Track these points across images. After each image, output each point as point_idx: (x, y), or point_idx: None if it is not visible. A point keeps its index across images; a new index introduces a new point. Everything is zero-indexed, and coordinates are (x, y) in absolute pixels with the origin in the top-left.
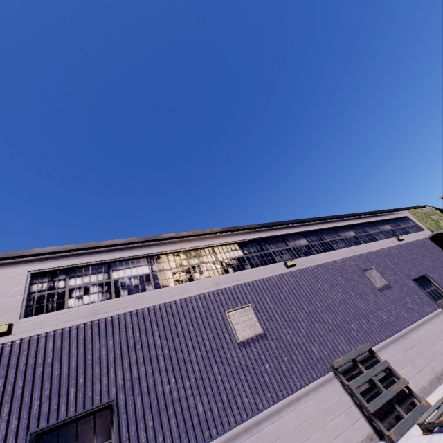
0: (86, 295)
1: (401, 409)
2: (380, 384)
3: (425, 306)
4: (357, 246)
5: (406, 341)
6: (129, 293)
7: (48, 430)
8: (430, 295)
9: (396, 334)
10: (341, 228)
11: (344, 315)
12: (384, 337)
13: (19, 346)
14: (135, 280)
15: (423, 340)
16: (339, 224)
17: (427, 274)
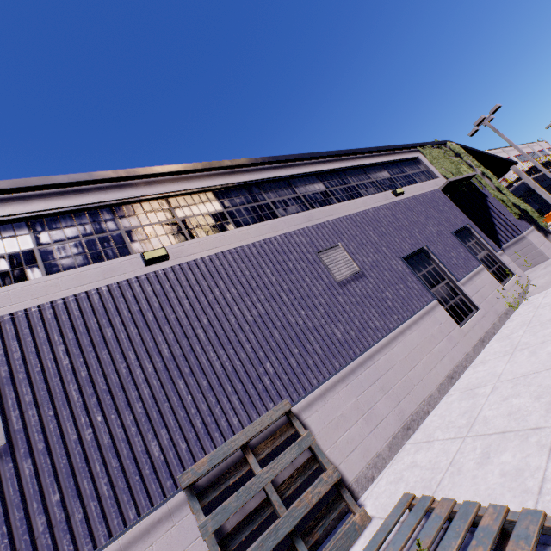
0: None
1: (307, 549)
2: (278, 499)
3: (413, 301)
4: (321, 209)
5: (367, 372)
6: None
7: None
8: (426, 280)
9: (353, 363)
10: (302, 178)
11: (255, 348)
12: (328, 374)
13: None
14: None
15: (397, 362)
16: (298, 171)
17: (427, 246)
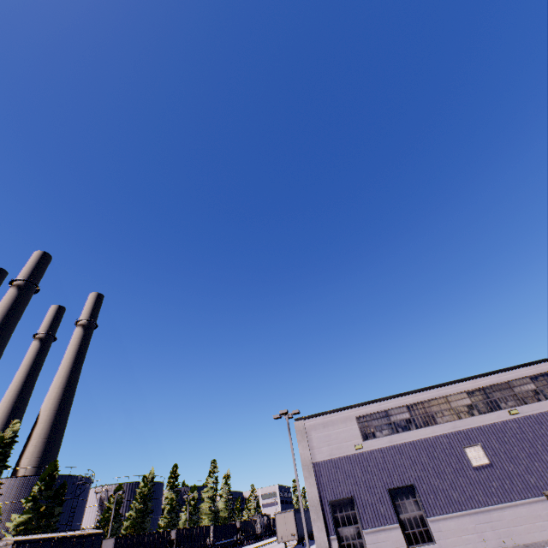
0: (382, 430)
1: None
2: None
3: None
4: None
5: None
6: (402, 430)
7: (391, 489)
8: None
9: None
10: None
11: None
12: None
13: (368, 453)
14: (403, 422)
15: None
16: None
17: None
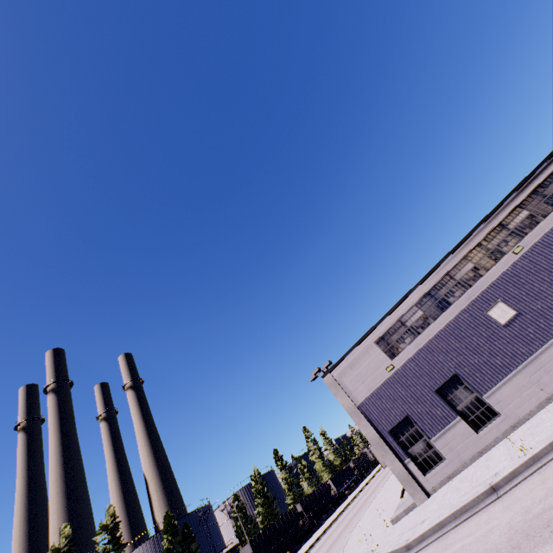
0: (404, 340)
1: None
2: None
3: None
4: None
5: None
6: (422, 329)
7: (438, 388)
8: None
9: None
10: None
11: None
12: None
13: (401, 369)
14: (419, 321)
15: None
16: None
17: None
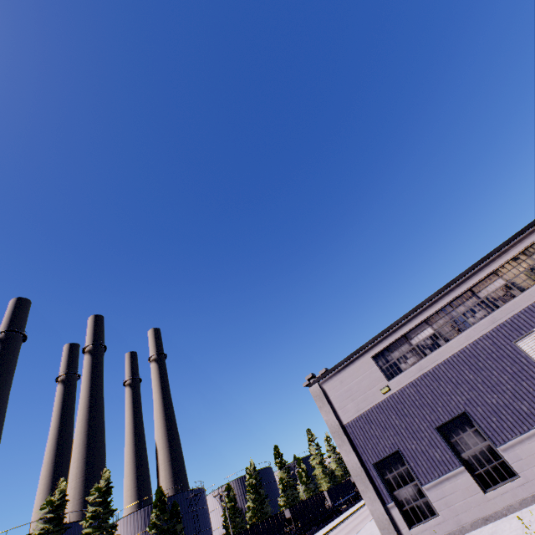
0: (407, 360)
1: None
2: None
3: None
4: None
5: None
6: (430, 350)
7: (441, 426)
8: None
9: None
10: None
11: None
12: None
13: (398, 394)
14: (428, 341)
15: None
16: None
17: None
